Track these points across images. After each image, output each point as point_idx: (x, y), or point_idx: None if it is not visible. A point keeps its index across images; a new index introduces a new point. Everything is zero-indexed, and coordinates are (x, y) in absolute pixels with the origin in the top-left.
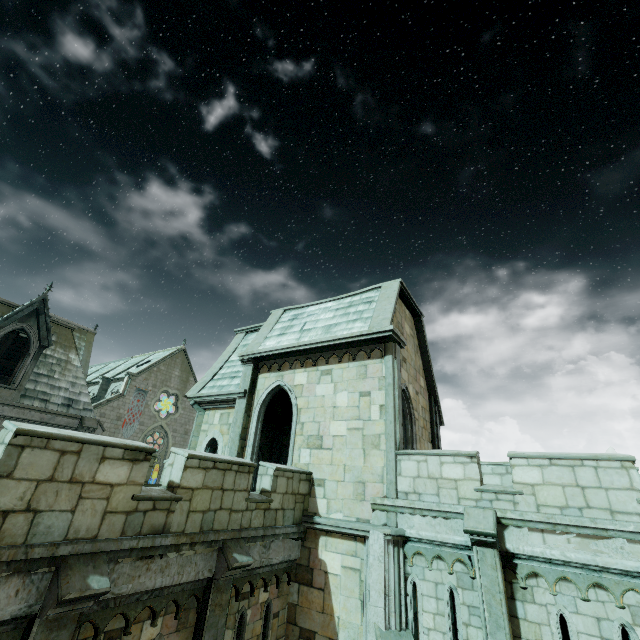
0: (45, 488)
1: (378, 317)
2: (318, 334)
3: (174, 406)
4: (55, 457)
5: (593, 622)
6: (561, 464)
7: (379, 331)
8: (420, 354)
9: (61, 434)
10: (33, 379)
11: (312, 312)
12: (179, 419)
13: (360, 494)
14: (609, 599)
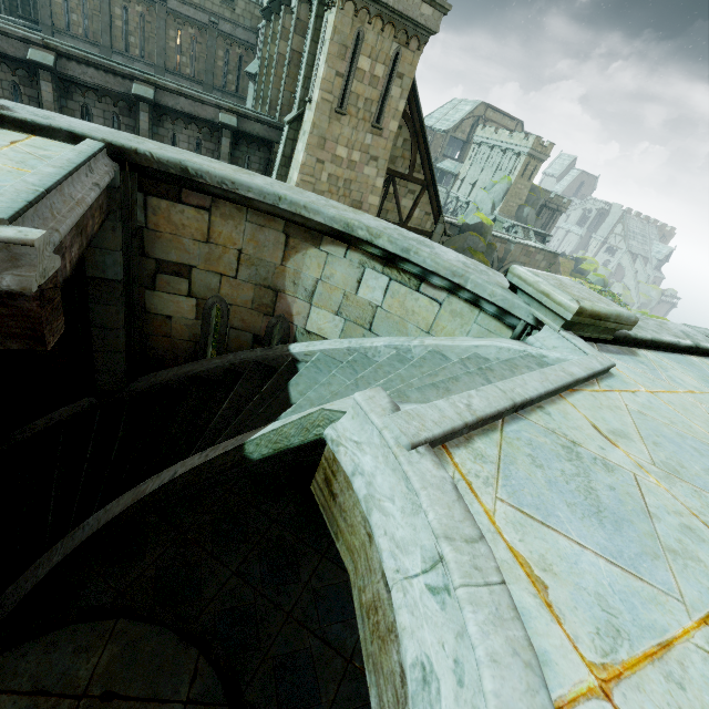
0: None
1: None
2: None
3: None
4: None
5: None
6: None
7: None
8: None
9: None
10: None
11: None
12: None
13: None
14: None
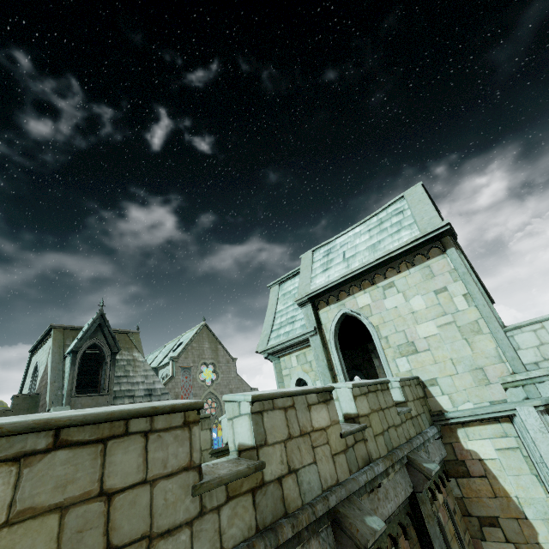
0: (290, 447)
1: (423, 219)
2: (366, 256)
3: (214, 373)
4: (282, 415)
5: None
6: None
7: (435, 229)
8: None
9: (277, 392)
10: (116, 382)
11: (343, 242)
12: (222, 382)
13: (482, 379)
14: None
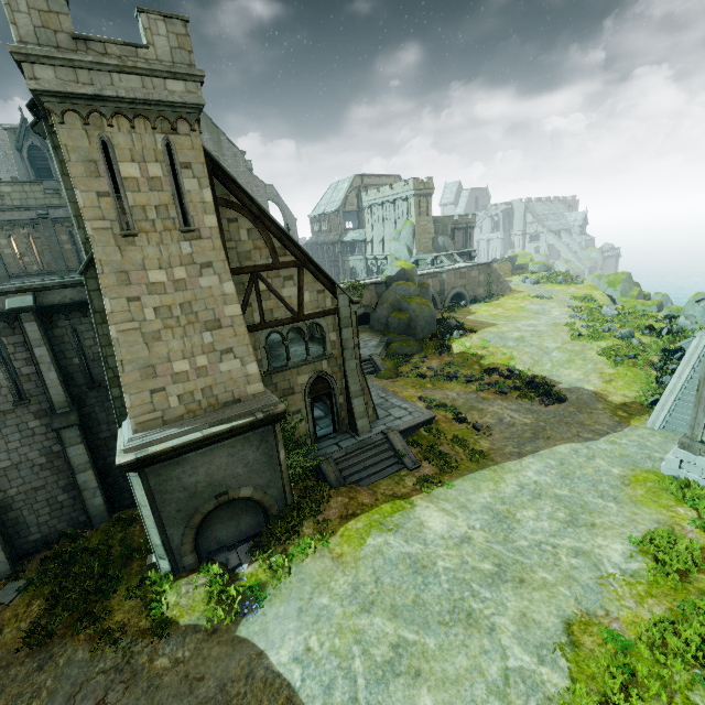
0: None
1: None
2: None
3: None
4: None
5: None
6: None
7: None
8: None
9: None
10: None
11: None
12: None
13: None
14: None
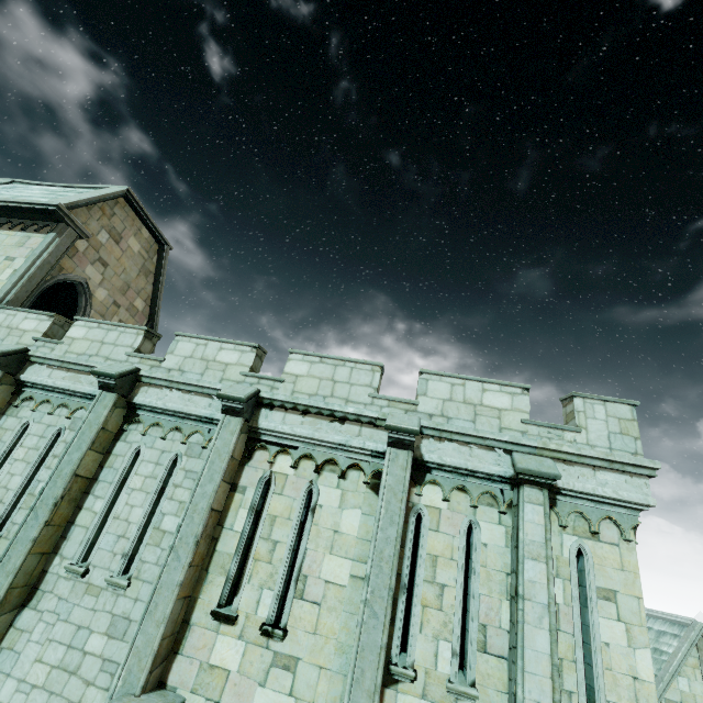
0: None
1: (65, 198)
2: (3, 197)
3: None
4: None
5: (44, 428)
6: (104, 328)
7: (47, 204)
8: (154, 281)
9: None
10: None
11: (31, 188)
12: None
13: None
14: (66, 414)
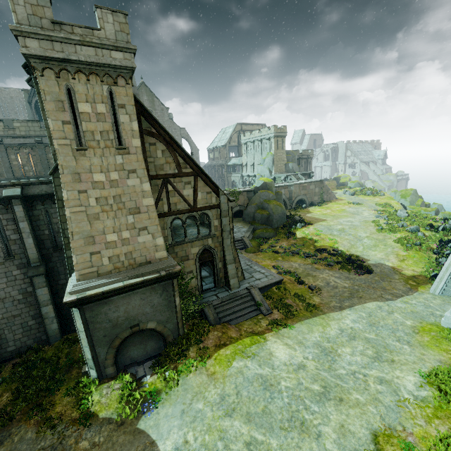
0: None
1: None
2: None
3: None
4: None
5: None
6: None
7: None
8: None
9: None
10: None
11: None
12: None
13: None
14: None
